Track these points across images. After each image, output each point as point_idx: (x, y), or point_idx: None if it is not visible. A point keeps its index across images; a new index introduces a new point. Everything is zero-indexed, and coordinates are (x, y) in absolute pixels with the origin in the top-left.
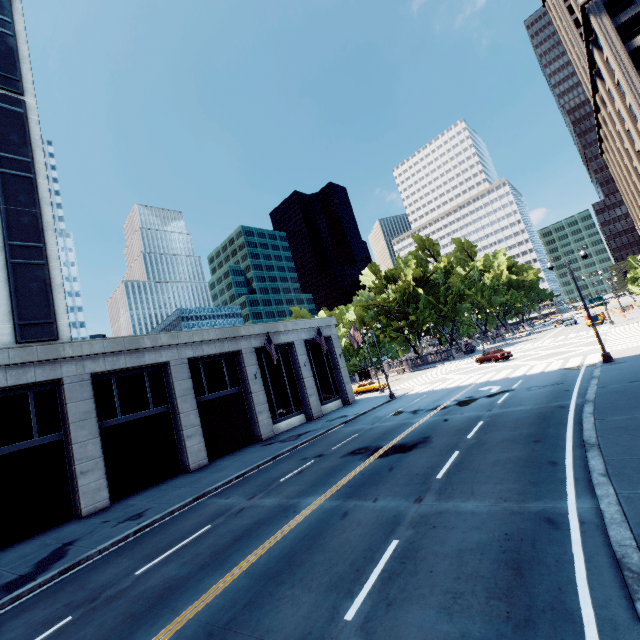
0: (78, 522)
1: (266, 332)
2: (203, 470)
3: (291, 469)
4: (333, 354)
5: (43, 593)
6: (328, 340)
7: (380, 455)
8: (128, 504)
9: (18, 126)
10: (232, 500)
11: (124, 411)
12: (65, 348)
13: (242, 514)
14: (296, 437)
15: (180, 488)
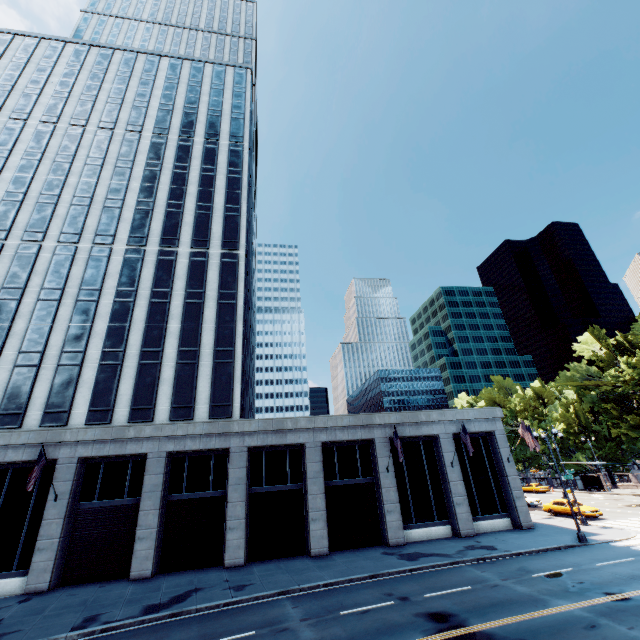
0: (220, 570)
1: (403, 422)
2: (318, 559)
3: (364, 602)
4: (497, 455)
5: (152, 627)
6: (491, 436)
7: (446, 638)
8: (251, 570)
9: (233, 271)
10: (293, 612)
11: (268, 481)
12: (234, 425)
13: (279, 635)
14: (416, 557)
15: (286, 572)
